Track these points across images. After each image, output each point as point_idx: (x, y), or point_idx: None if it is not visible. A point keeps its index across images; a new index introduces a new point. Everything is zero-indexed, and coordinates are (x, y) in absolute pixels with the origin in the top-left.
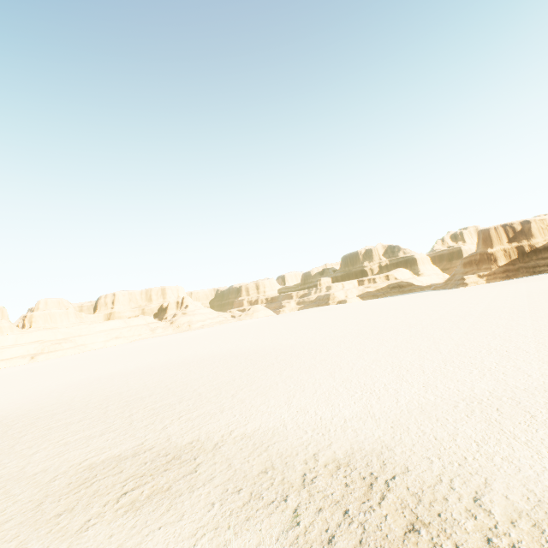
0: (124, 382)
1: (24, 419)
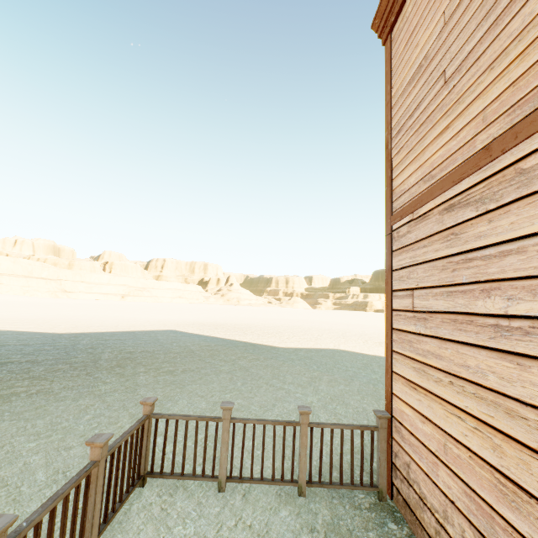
0: (281, 322)
1: (255, 325)
